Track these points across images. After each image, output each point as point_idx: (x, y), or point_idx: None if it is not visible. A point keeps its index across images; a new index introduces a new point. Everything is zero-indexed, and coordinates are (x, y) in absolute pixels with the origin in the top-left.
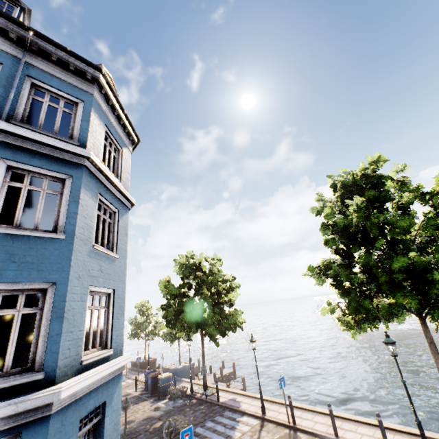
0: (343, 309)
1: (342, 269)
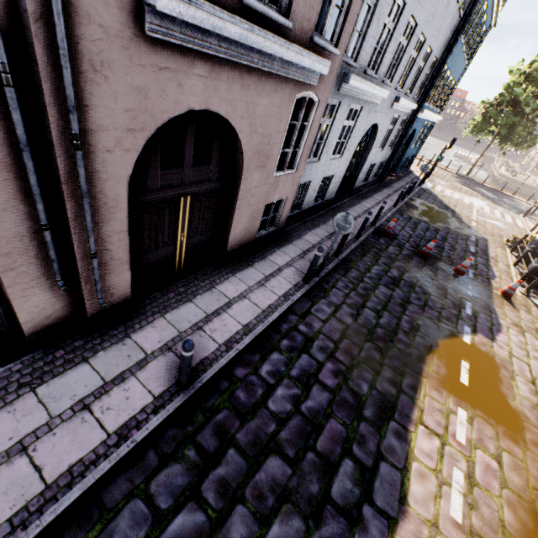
0: (476, 125)
1: (495, 111)
